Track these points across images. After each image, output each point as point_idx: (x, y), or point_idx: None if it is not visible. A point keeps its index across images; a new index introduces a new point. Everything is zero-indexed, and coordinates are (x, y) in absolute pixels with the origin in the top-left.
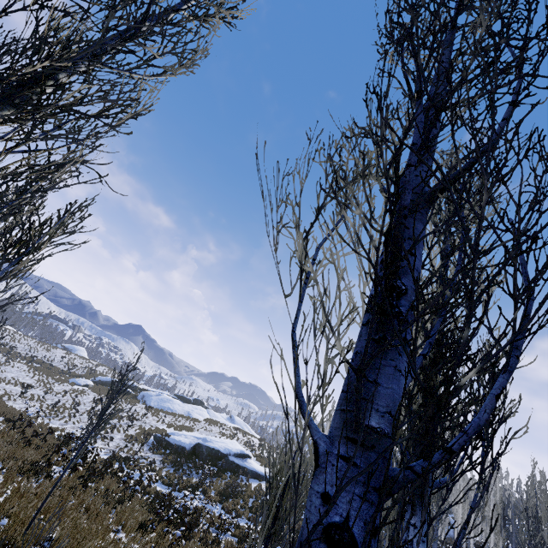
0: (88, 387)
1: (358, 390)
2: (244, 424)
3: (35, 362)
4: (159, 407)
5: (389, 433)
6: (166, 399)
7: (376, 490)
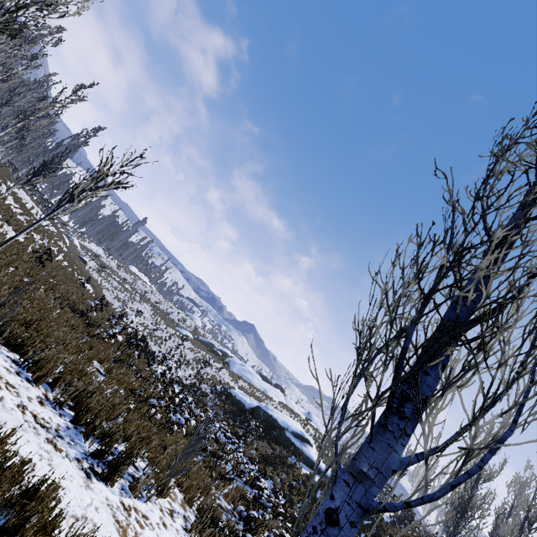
0: (188, 338)
1: None
2: (321, 425)
3: (159, 311)
4: (239, 374)
5: None
6: (248, 370)
7: None
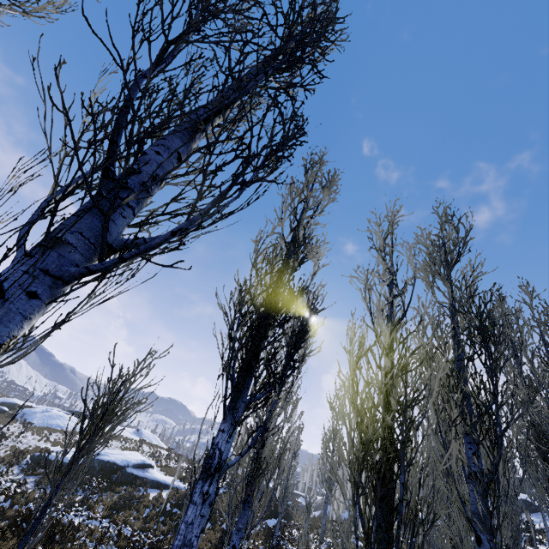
0: None
1: (54, 214)
2: (153, 436)
3: None
4: (45, 425)
5: (73, 244)
6: (55, 415)
7: (43, 271)
